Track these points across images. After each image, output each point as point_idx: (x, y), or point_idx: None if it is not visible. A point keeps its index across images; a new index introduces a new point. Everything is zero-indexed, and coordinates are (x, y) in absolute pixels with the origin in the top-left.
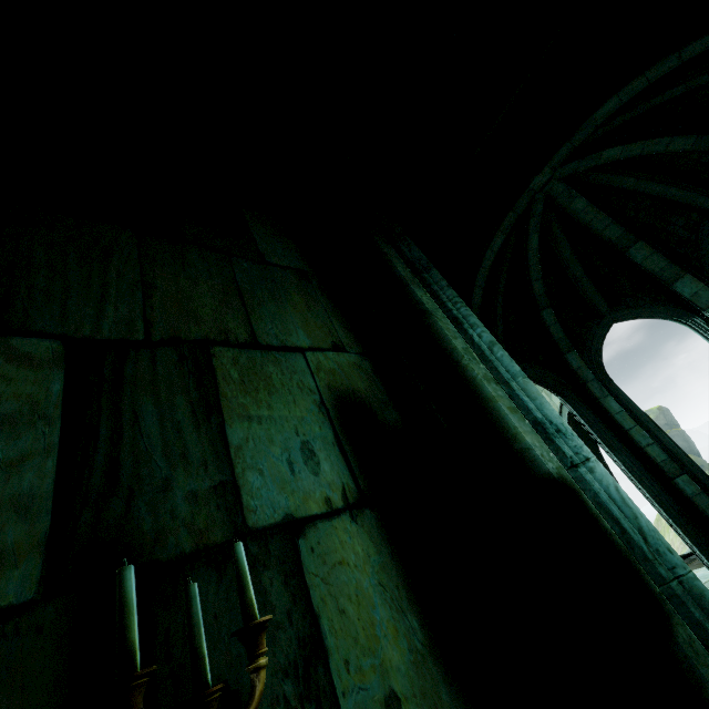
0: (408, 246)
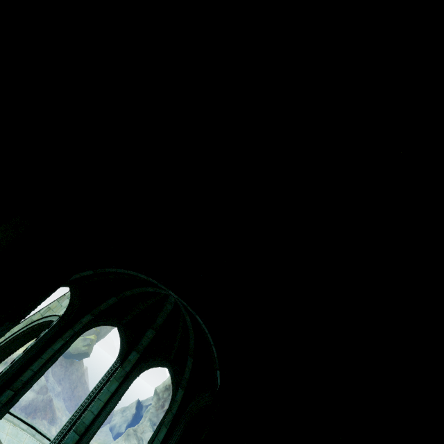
0: (7, 328)
